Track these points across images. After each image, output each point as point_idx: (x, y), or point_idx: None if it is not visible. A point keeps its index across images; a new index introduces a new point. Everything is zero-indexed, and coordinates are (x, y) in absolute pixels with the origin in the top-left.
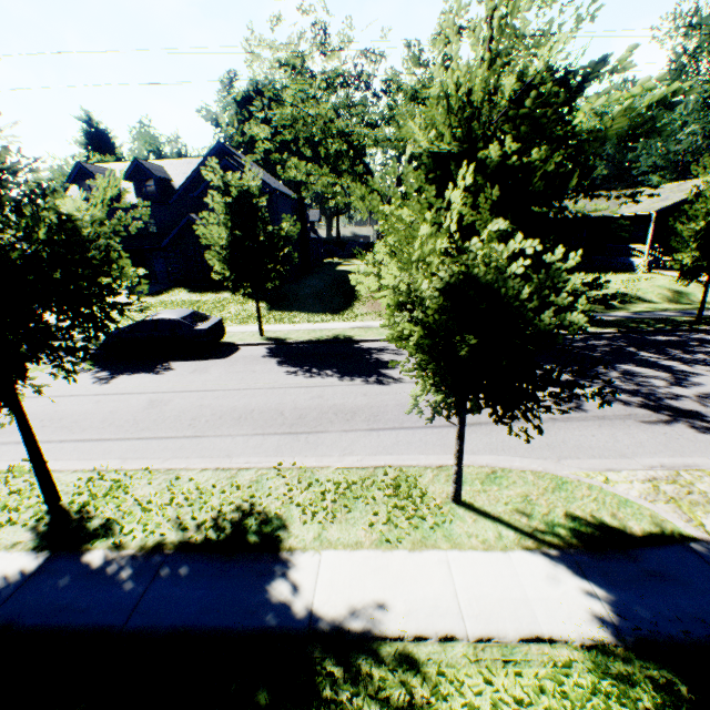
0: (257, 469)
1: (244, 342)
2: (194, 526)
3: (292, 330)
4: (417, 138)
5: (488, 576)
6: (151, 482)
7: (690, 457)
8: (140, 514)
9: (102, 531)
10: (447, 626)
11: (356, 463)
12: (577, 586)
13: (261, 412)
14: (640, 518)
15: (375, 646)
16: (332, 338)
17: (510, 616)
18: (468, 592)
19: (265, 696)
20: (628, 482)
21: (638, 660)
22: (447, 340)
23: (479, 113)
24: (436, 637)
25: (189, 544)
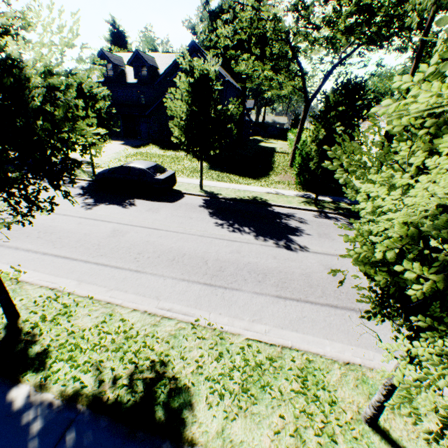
0: (177, 321)
1: (188, 191)
2: (111, 379)
3: (223, 187)
4: None
5: None
6: (90, 314)
7: None
8: (72, 349)
9: (36, 362)
10: None
11: (264, 336)
12: None
13: (190, 257)
14: None
15: None
16: (251, 199)
17: None
18: None
19: None
20: None
21: None
22: None
23: None
24: None
25: (100, 402)
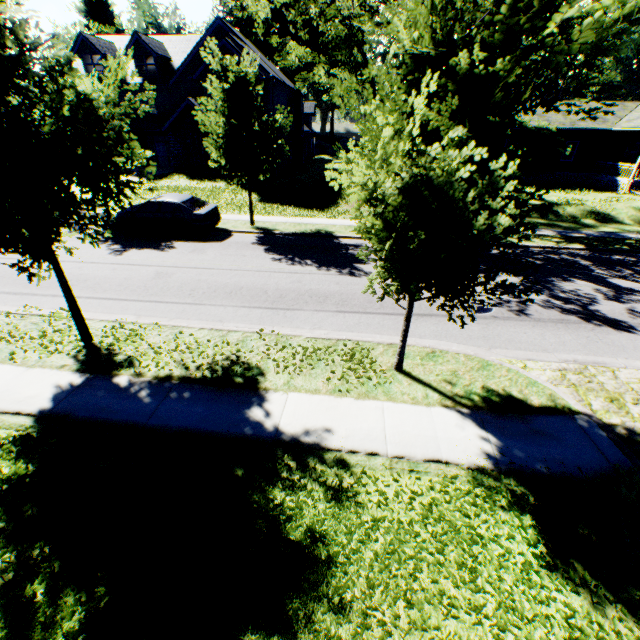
0: (243, 333)
1: (237, 229)
2: (194, 367)
3: (280, 222)
4: (401, 37)
5: (411, 420)
6: (160, 333)
7: (601, 357)
8: (153, 355)
9: (126, 364)
10: (374, 447)
11: (323, 335)
12: (476, 433)
13: (248, 289)
14: (541, 395)
15: (320, 453)
16: (314, 233)
17: (421, 446)
18: (394, 429)
19: (242, 472)
20: (542, 370)
21: (506, 480)
22: (403, 234)
23: (461, 15)
24: (365, 452)
25: (190, 378)
